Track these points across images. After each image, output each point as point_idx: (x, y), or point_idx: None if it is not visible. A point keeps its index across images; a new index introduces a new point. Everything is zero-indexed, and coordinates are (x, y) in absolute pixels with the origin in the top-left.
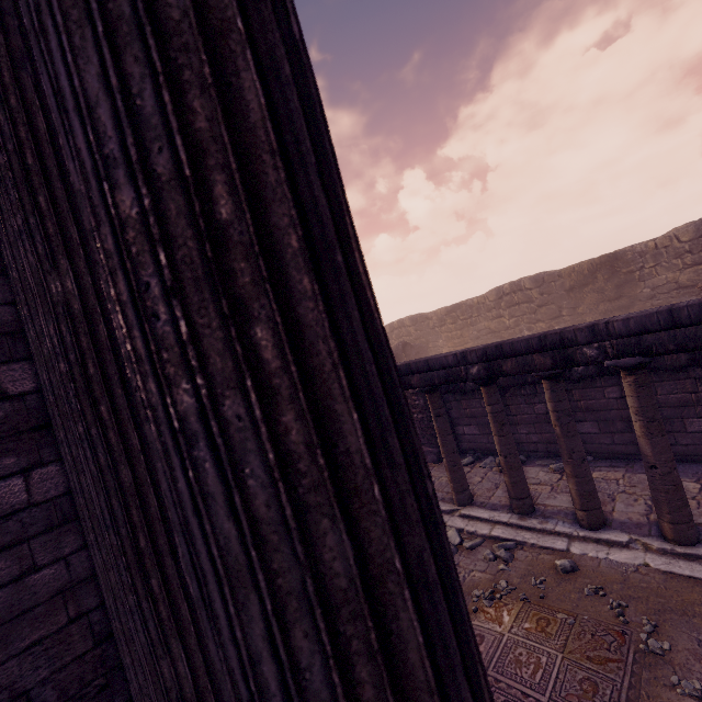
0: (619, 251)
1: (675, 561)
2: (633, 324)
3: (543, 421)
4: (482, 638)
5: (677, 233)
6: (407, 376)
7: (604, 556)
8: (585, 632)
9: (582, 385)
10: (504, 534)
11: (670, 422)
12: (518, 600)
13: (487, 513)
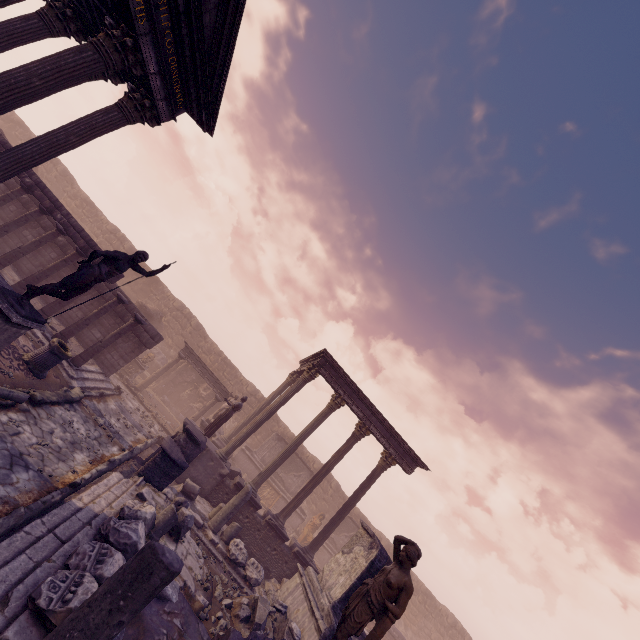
0: (162, 283)
1: None
2: (76, 224)
3: (19, 237)
4: None
5: (177, 300)
6: (4, 148)
7: None
8: None
9: (52, 244)
10: None
11: (50, 277)
12: None
13: None
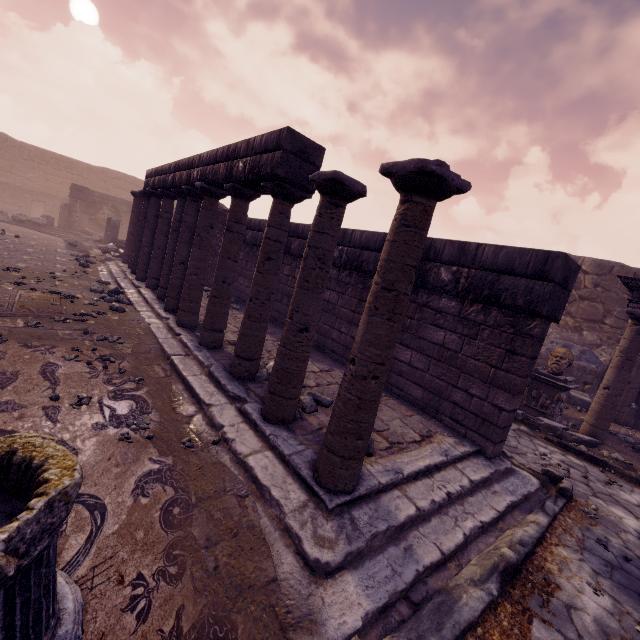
0: None
1: (163, 328)
2: (209, 155)
3: None
4: (6, 290)
5: None
6: (156, 177)
7: (145, 317)
8: (48, 306)
9: None
10: (134, 299)
11: None
12: (59, 297)
13: (147, 293)
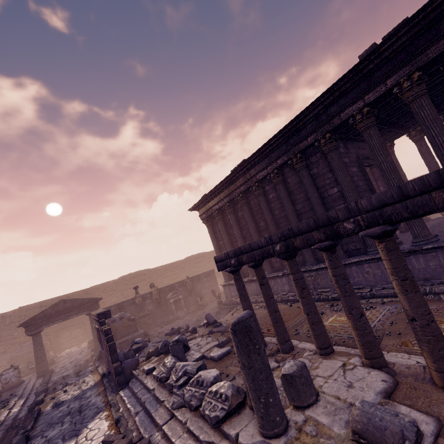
0: None
1: None
2: None
3: None
4: None
5: None
6: None
7: None
8: None
9: None
10: None
11: None
12: None
13: None
